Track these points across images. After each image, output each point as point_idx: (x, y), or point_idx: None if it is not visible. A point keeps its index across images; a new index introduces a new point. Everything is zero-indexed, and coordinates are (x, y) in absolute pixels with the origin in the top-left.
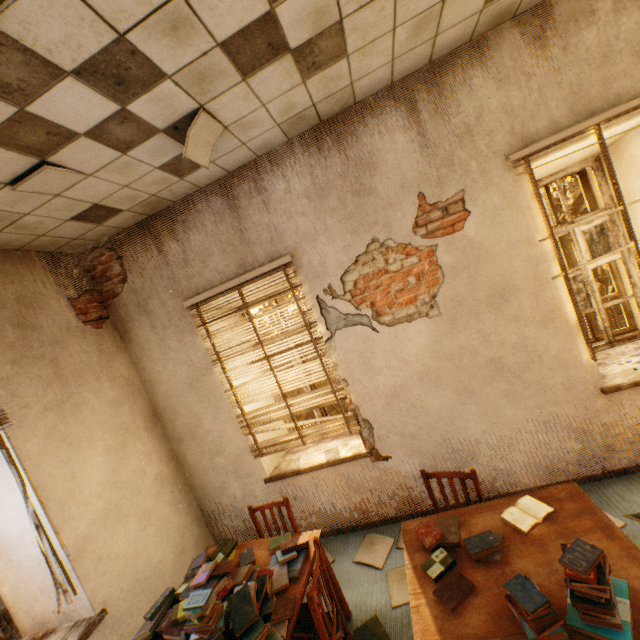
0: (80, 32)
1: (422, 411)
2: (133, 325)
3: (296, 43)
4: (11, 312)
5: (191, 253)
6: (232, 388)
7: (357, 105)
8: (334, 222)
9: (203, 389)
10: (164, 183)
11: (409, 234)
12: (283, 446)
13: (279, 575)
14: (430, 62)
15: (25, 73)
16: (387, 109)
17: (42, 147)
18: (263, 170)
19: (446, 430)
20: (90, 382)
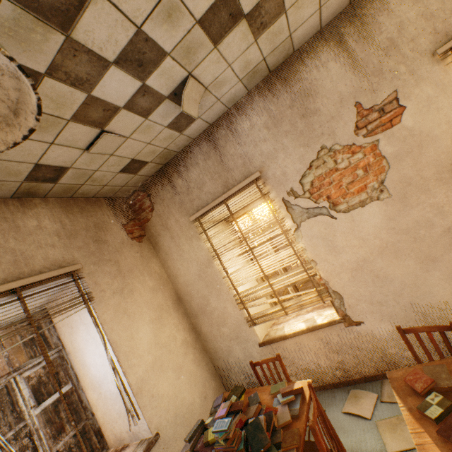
0: (116, 31)
1: (386, 280)
2: (160, 238)
3: (248, 9)
4: (92, 233)
5: (191, 184)
6: (228, 275)
7: (295, 53)
8: (289, 141)
9: (208, 278)
10: (171, 138)
11: (352, 136)
12: (270, 317)
13: (282, 413)
14: (350, 3)
15: (89, 68)
16: (319, 48)
17: (101, 121)
18: (233, 117)
19: (412, 296)
20: (137, 276)
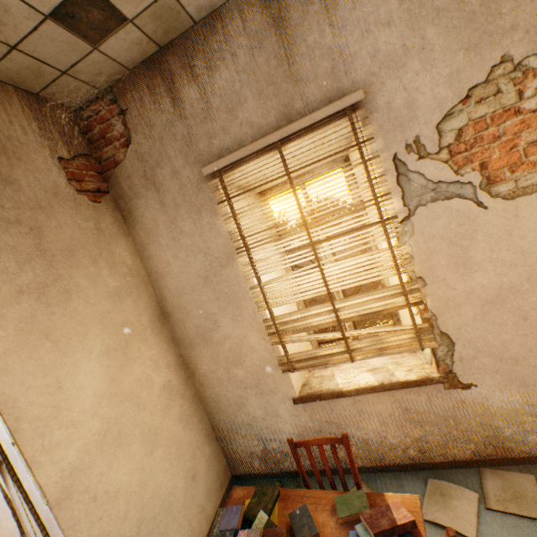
0: None
1: None
2: (137, 202)
3: None
4: None
5: (214, 100)
6: (260, 284)
7: None
8: (438, 33)
9: (221, 285)
10: None
11: None
12: (322, 361)
13: None
14: None
15: None
16: None
17: None
18: None
19: None
20: (84, 265)
